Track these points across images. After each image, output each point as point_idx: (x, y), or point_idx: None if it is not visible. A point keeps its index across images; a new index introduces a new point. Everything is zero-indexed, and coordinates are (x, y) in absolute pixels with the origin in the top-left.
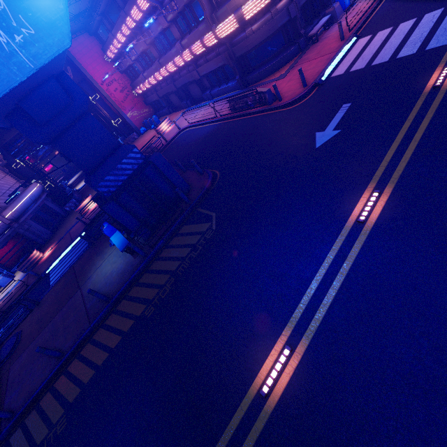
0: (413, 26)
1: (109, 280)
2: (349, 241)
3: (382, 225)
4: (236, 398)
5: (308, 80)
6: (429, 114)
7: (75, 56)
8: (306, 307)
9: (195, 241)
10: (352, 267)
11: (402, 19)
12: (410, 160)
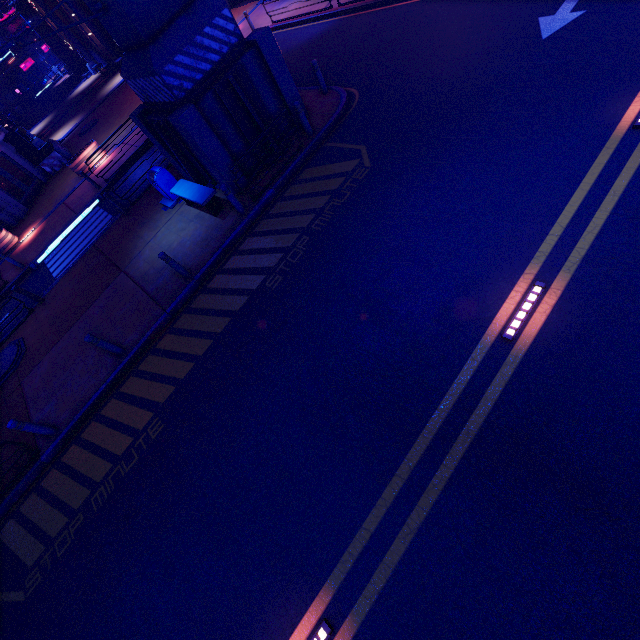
0: None
1: (180, 253)
2: (622, 153)
3: None
4: (462, 351)
5: None
6: None
7: None
8: (561, 238)
9: (335, 186)
10: (631, 183)
11: None
12: None
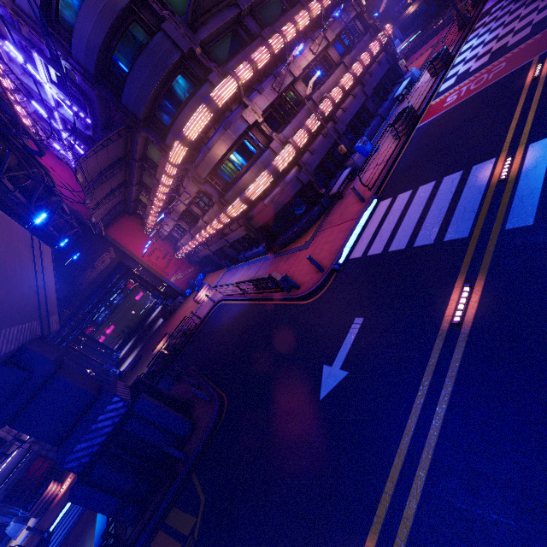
0: (432, 195)
1: None
2: None
3: None
4: None
5: (326, 261)
6: (447, 385)
7: (116, 238)
8: None
9: None
10: None
11: (421, 180)
12: (422, 499)
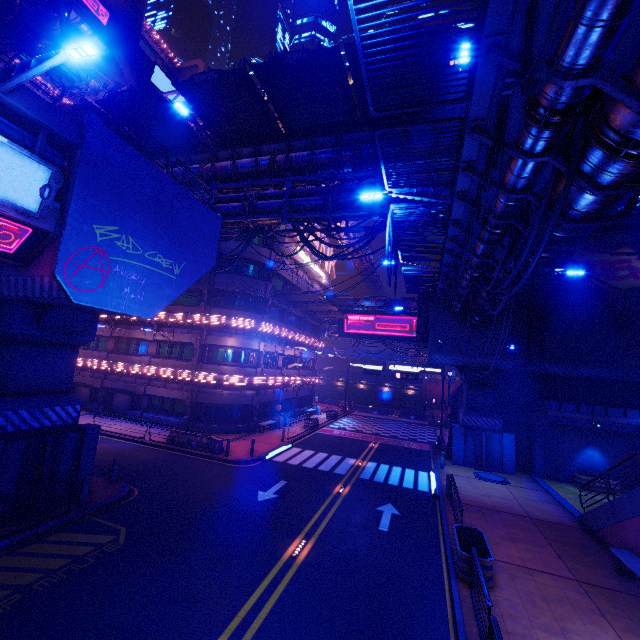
0: (327, 457)
1: None
2: (284, 569)
3: (308, 561)
4: None
5: (254, 453)
6: (336, 505)
7: None
8: (244, 619)
9: (82, 551)
10: (286, 587)
11: (321, 450)
12: (326, 527)
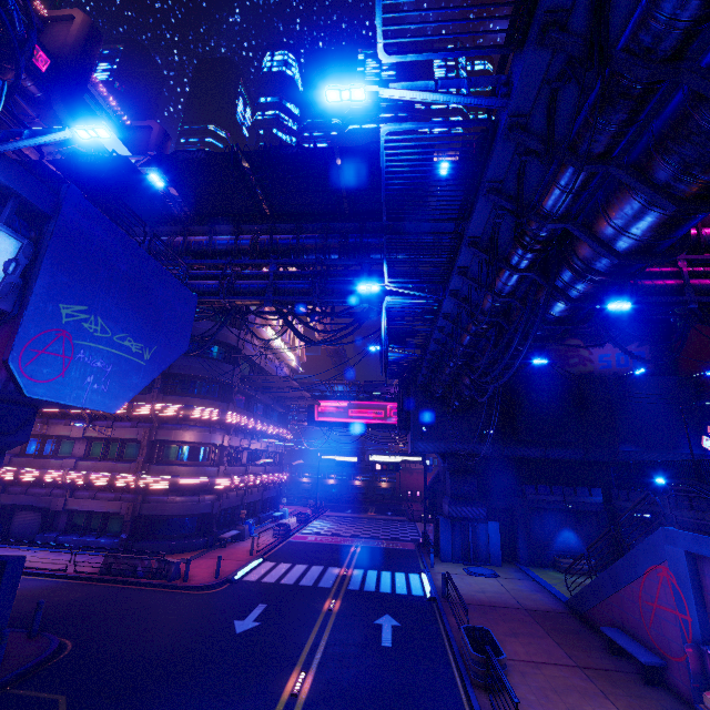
0: (307, 569)
1: None
2: None
3: (313, 697)
4: None
5: (220, 573)
6: (329, 625)
7: None
8: None
9: None
10: None
11: (298, 562)
12: (324, 652)
